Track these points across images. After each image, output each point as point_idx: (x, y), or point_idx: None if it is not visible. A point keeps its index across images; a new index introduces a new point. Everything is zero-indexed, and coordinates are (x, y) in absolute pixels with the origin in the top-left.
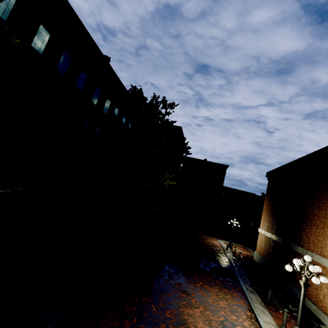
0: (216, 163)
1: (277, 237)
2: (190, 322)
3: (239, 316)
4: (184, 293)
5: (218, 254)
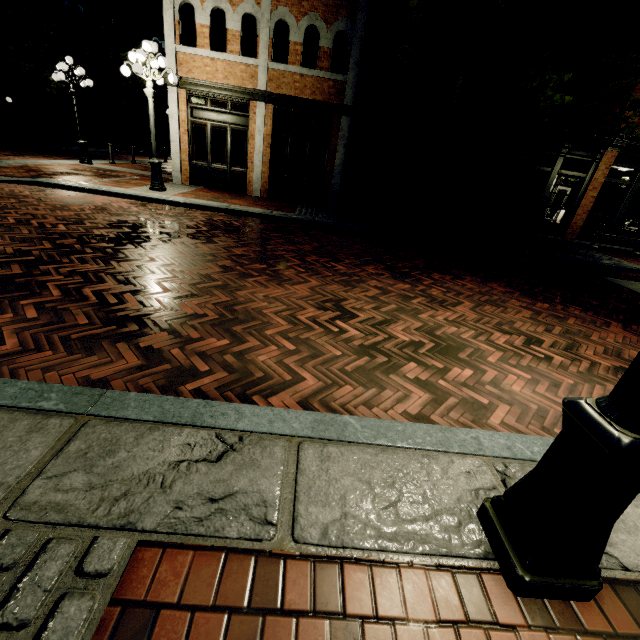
0: None
1: None
2: None
3: None
4: None
5: None
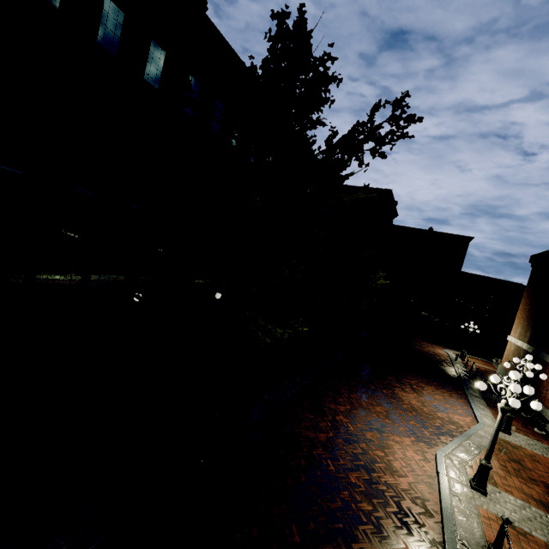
0: (449, 235)
1: (528, 345)
2: (404, 399)
3: (453, 406)
4: (398, 384)
5: (441, 363)
